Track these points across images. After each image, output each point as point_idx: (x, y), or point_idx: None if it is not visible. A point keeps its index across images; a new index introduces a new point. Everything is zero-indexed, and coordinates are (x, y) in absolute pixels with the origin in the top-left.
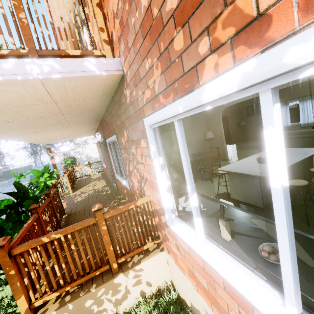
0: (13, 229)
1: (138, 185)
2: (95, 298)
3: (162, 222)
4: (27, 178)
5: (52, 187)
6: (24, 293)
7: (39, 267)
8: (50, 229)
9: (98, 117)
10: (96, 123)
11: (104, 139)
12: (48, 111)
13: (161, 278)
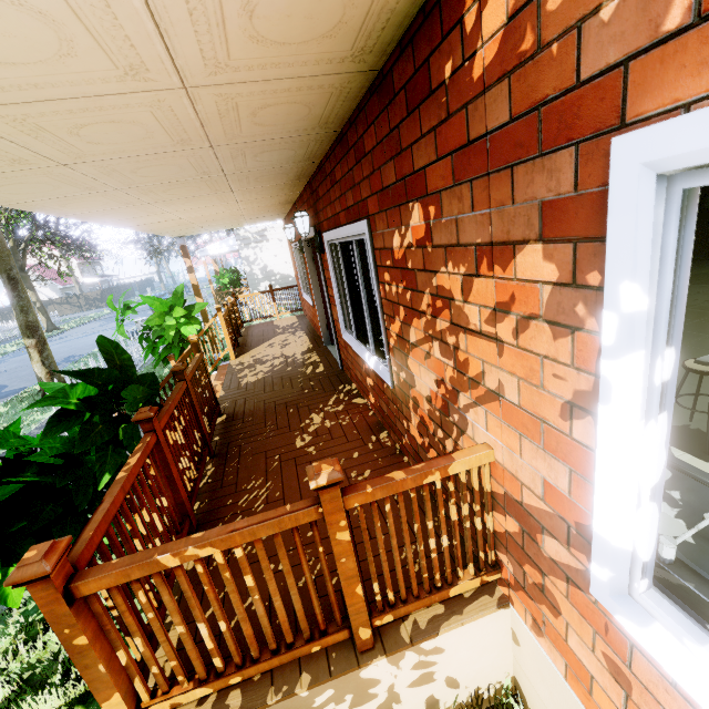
0: (99, 464)
1: (434, 390)
2: (308, 708)
3: (543, 551)
4: (145, 308)
5: (191, 350)
6: (119, 687)
7: (156, 626)
8: (187, 464)
9: (307, 162)
10: (297, 184)
11: (318, 231)
12: (169, 128)
13: (488, 672)
